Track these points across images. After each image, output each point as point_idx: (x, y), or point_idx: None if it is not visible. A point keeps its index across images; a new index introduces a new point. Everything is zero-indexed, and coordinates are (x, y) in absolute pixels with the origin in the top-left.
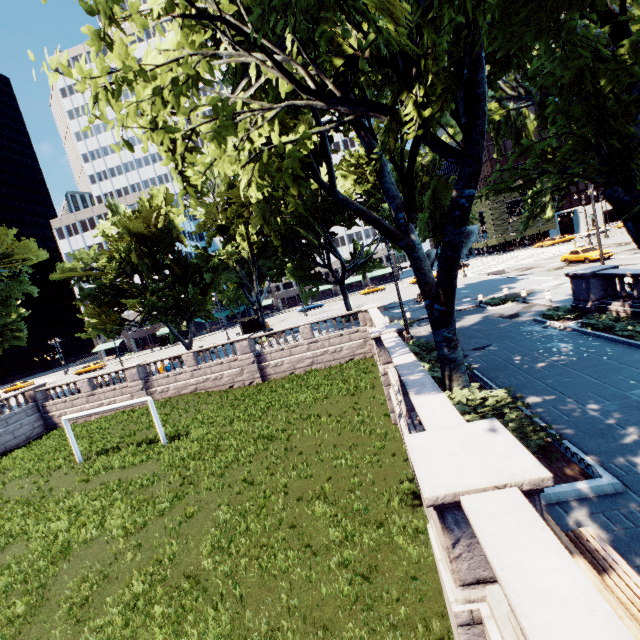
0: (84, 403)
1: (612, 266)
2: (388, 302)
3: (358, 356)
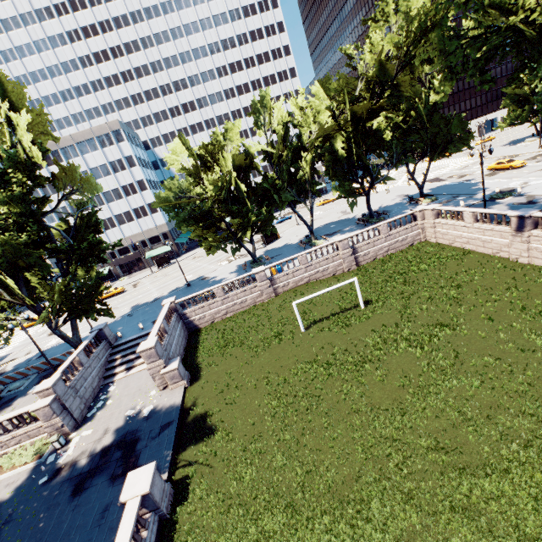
0: (219, 305)
1: None
2: (375, 207)
3: (416, 241)
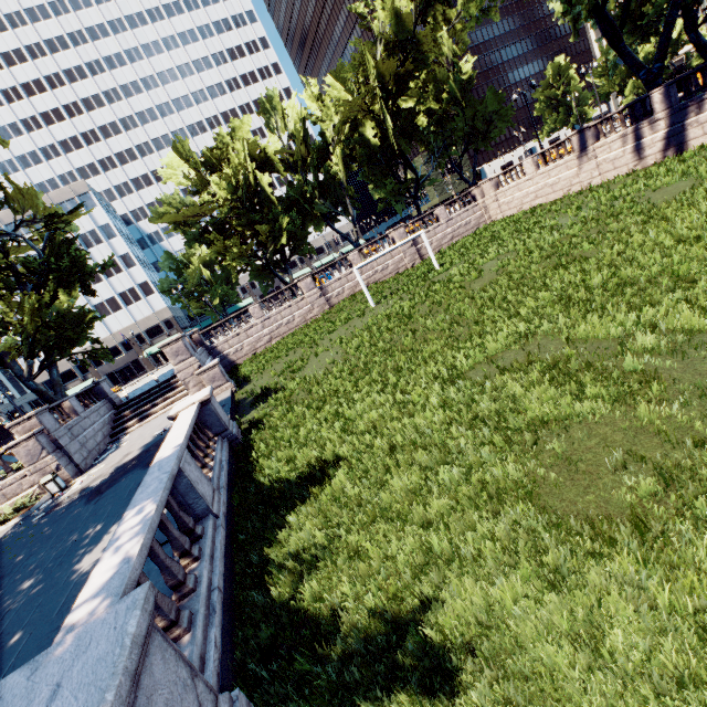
0: (260, 330)
1: None
2: None
3: (482, 224)
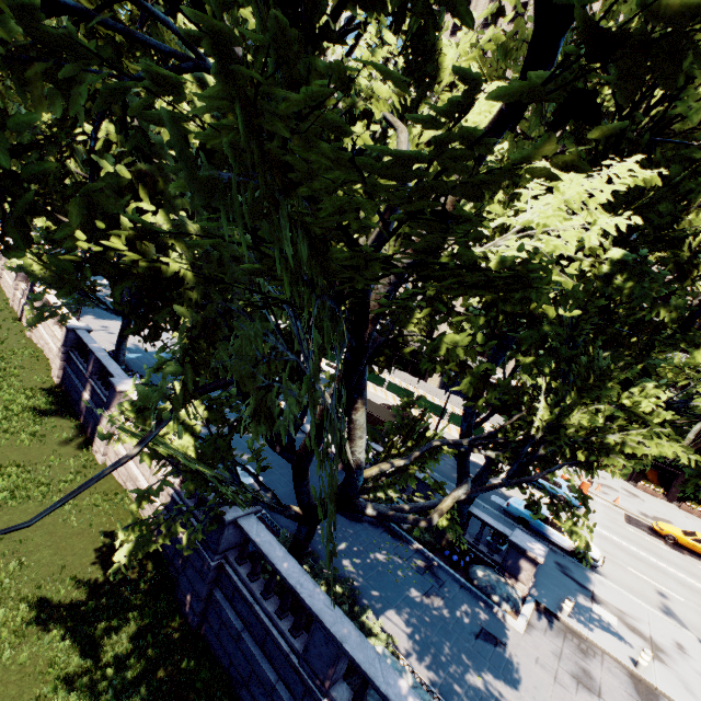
0: None
1: None
2: None
3: None
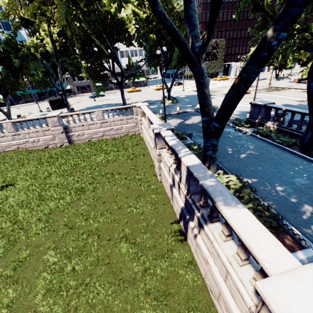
0: None
1: (273, 102)
2: (145, 100)
3: (131, 133)
